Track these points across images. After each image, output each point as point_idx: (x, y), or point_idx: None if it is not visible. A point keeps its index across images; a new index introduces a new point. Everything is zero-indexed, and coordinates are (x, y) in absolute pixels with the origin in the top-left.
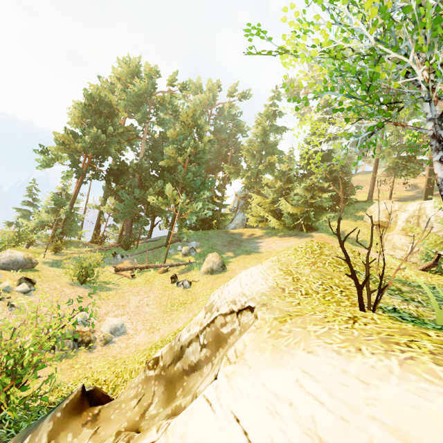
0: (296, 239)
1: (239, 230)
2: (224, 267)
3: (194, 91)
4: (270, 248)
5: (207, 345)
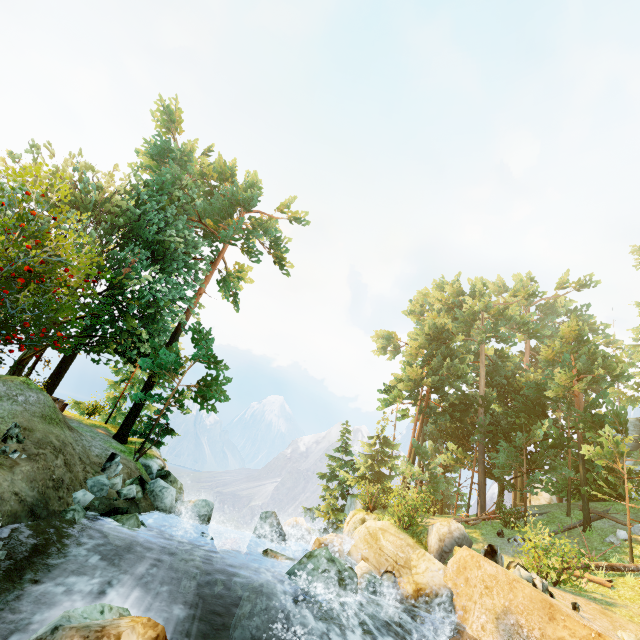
0: None
1: None
2: None
3: (497, 292)
4: None
5: None
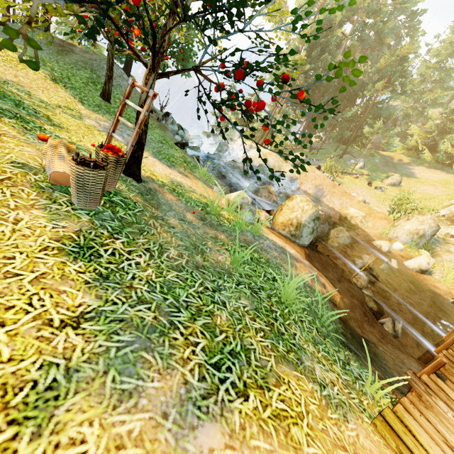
0: (444, 173)
1: (388, 154)
2: (400, 184)
3: None
4: (424, 176)
5: None
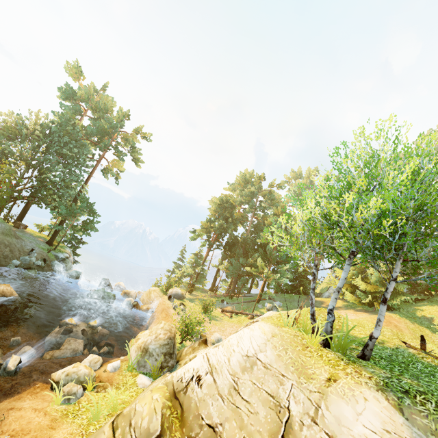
0: (367, 314)
1: (322, 299)
2: None
3: (295, 178)
4: None
5: None
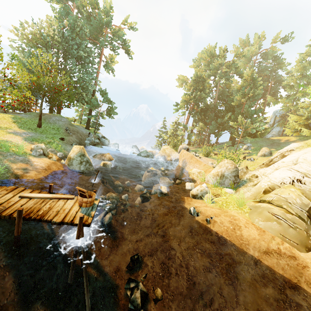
0: None
1: (278, 138)
2: (271, 154)
3: (243, 46)
4: None
5: (280, 157)
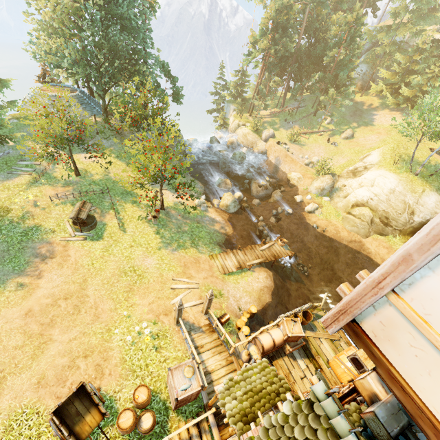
0: (400, 115)
1: (362, 99)
2: (353, 136)
3: None
4: (381, 123)
5: (363, 168)
